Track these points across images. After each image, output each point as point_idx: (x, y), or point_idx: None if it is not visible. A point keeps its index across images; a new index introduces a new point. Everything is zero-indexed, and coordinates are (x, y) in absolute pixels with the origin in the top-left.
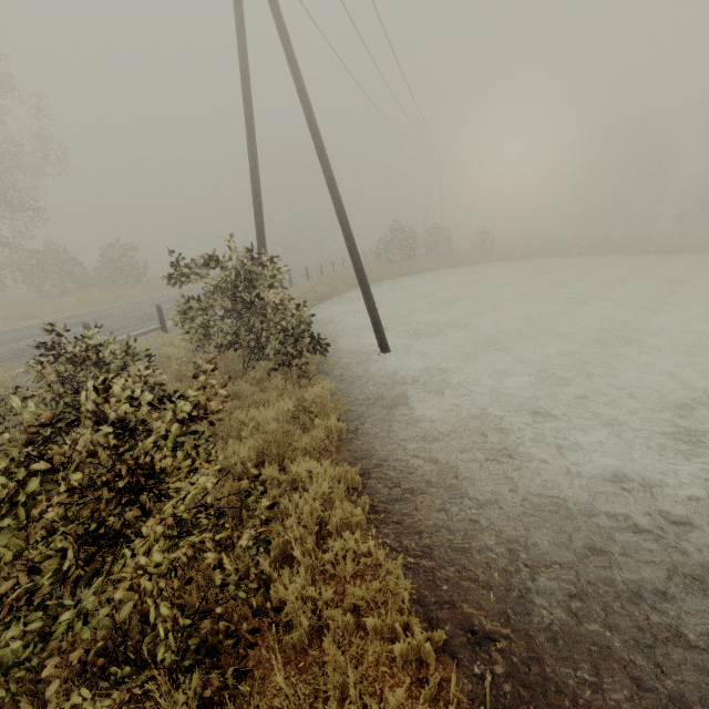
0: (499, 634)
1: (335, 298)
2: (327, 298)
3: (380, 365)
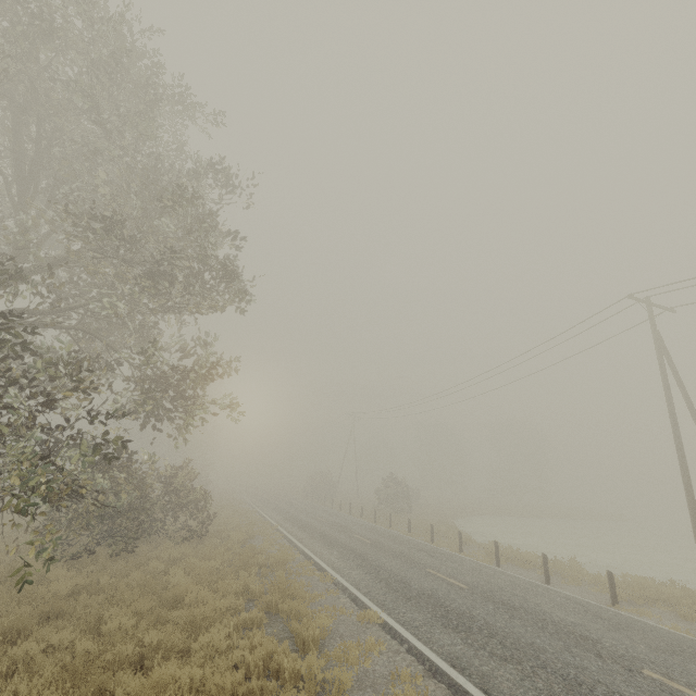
0: None
1: None
2: None
3: None
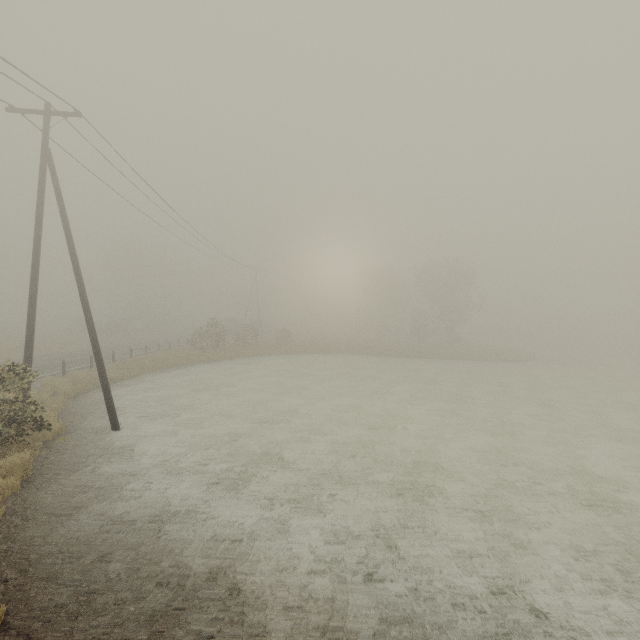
0: (14, 578)
1: (124, 381)
2: (116, 381)
3: (102, 439)
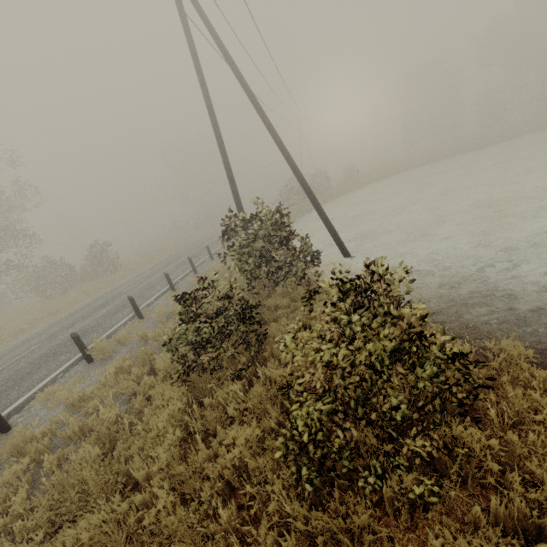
0: None
1: None
2: None
3: (351, 265)
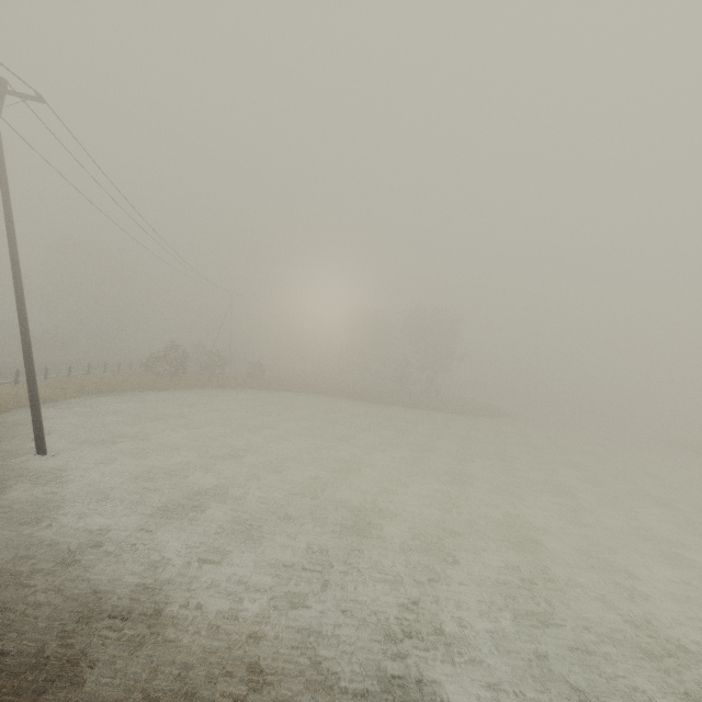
0: None
1: (57, 402)
2: (47, 401)
3: (24, 463)
